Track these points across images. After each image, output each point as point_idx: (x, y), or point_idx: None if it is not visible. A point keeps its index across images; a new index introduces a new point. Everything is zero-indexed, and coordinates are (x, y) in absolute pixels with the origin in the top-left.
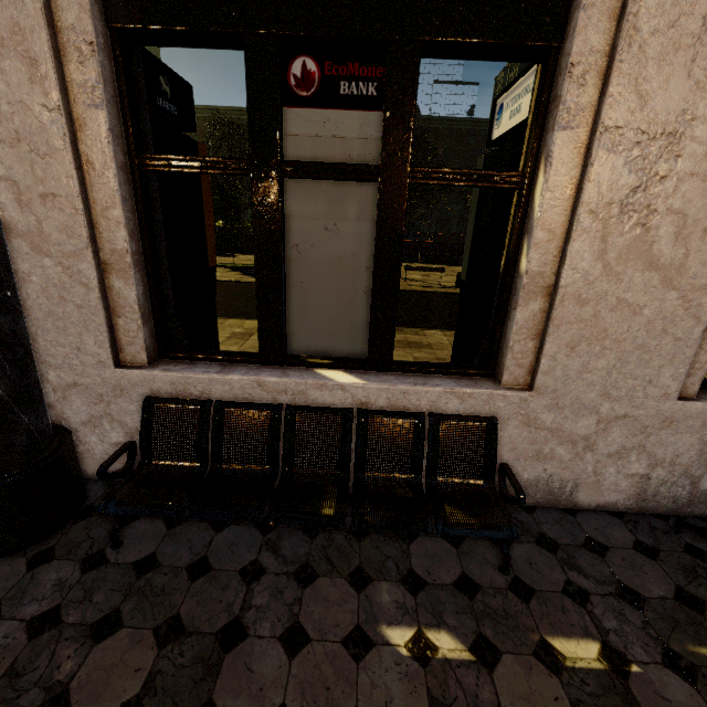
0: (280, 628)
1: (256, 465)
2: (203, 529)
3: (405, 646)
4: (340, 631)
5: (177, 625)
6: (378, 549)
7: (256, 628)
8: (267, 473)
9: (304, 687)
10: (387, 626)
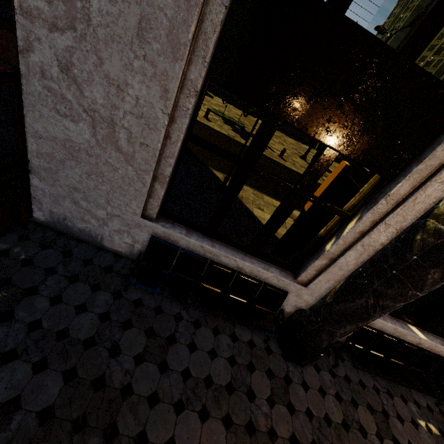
0: (395, 414)
1: (380, 353)
2: (352, 365)
3: (425, 427)
4: (409, 418)
5: (371, 407)
6: (402, 388)
7: (389, 412)
8: (384, 357)
9: (410, 435)
10: (418, 419)
